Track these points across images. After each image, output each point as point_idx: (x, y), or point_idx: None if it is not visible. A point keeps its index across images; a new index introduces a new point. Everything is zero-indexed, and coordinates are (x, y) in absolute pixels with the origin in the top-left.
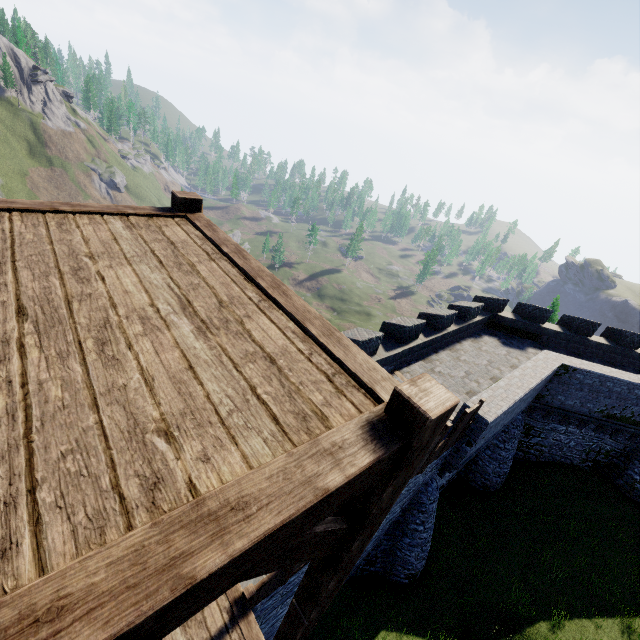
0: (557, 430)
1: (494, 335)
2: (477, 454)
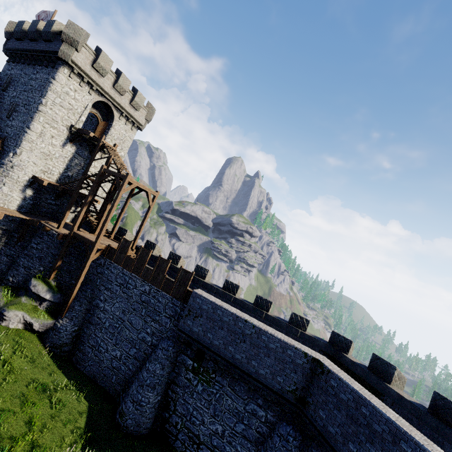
0: None
1: None
2: None
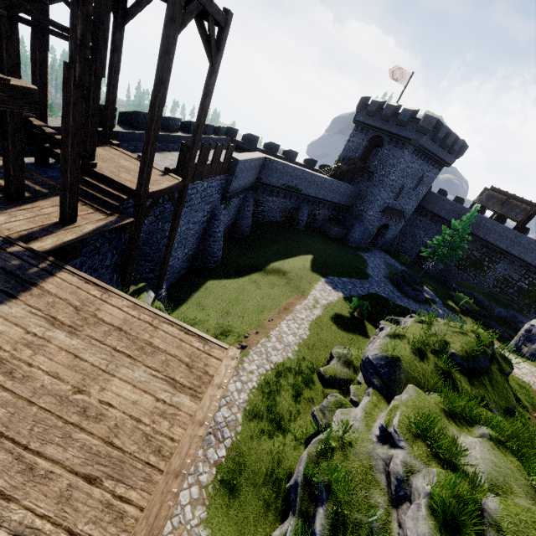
0: (269, 200)
1: (234, 151)
2: (236, 219)
